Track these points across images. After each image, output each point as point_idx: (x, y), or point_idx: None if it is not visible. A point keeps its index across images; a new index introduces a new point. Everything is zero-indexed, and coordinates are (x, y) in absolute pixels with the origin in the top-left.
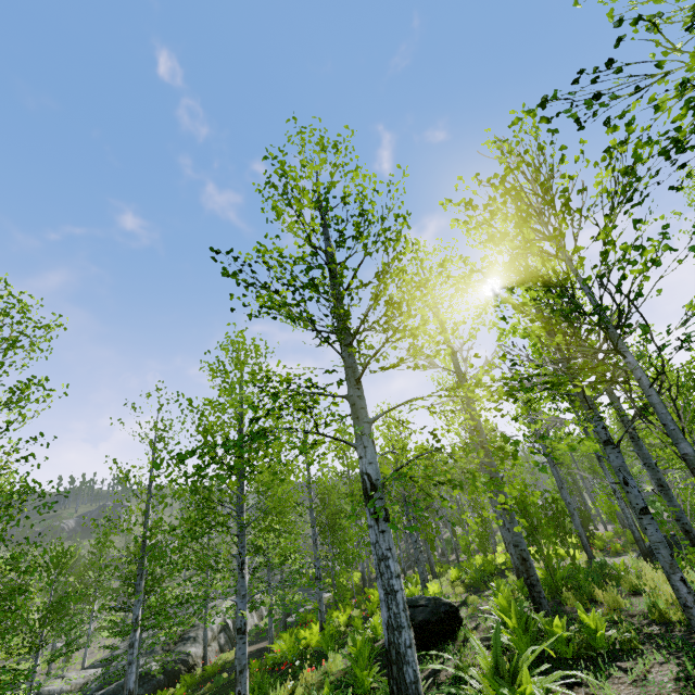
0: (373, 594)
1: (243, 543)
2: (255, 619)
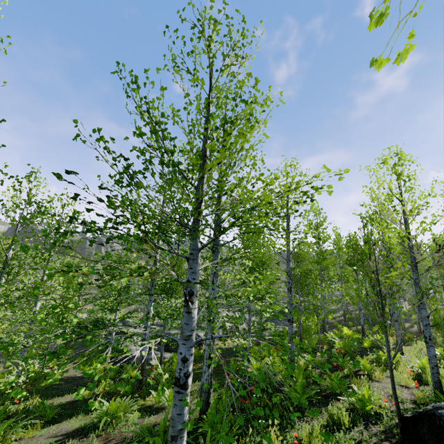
0: (338, 343)
1: (193, 269)
2: (244, 325)
